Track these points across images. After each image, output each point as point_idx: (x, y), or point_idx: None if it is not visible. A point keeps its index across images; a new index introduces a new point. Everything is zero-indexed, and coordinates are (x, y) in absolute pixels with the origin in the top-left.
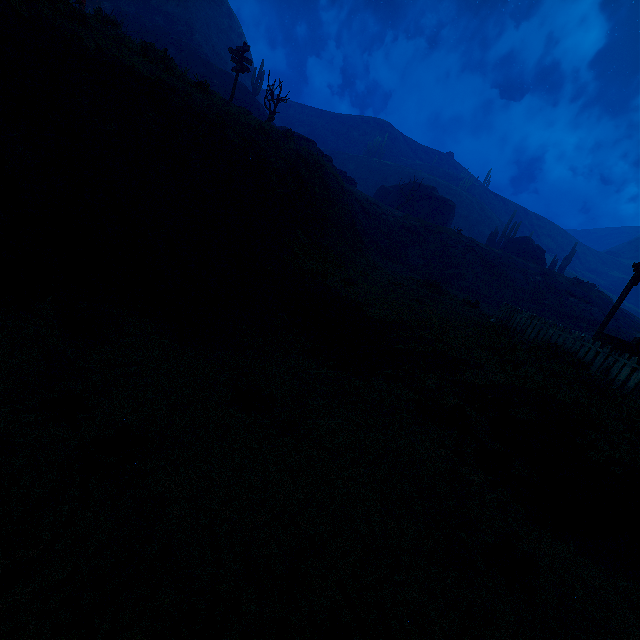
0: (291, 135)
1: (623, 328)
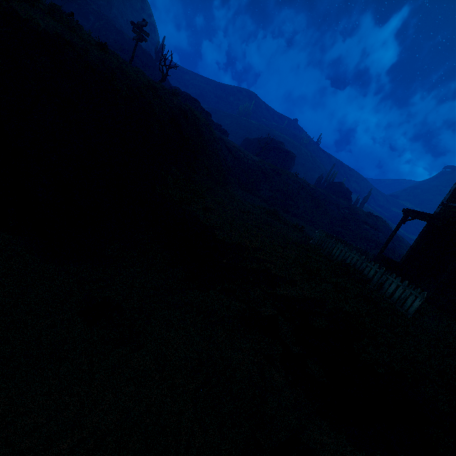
0: (176, 94)
1: (397, 247)
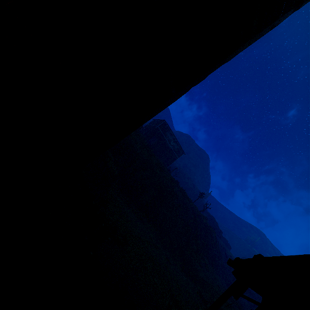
0: (206, 218)
1: None
